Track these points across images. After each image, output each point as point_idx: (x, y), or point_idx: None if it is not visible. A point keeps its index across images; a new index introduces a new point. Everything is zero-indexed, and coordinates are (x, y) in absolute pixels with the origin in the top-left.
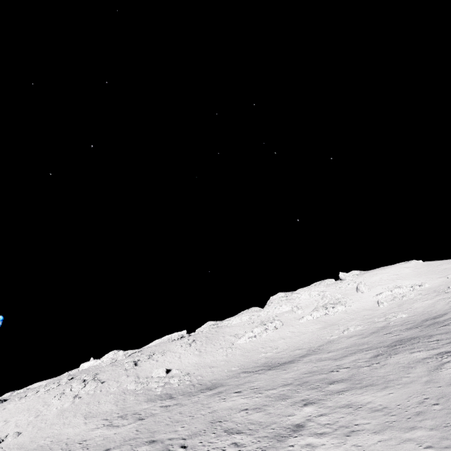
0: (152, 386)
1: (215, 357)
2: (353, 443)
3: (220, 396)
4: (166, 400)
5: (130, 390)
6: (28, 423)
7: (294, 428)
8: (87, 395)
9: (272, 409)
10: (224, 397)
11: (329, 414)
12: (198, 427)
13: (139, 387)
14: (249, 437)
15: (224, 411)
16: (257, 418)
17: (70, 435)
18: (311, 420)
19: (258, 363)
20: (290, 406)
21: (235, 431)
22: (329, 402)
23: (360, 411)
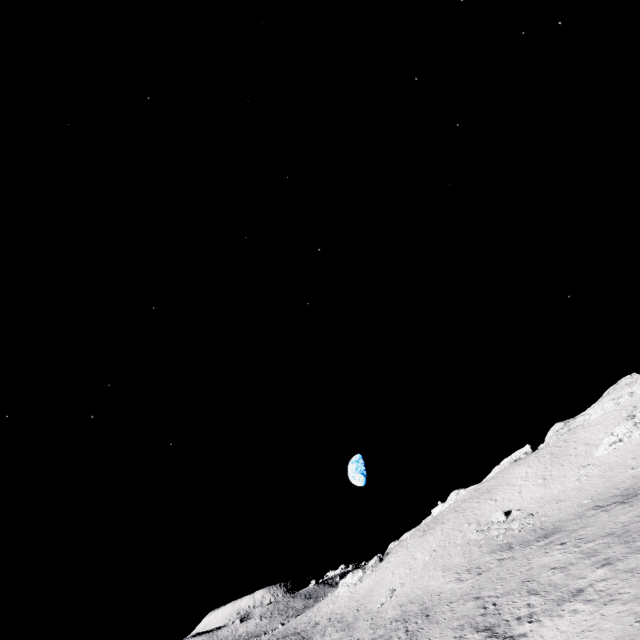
0: (493, 534)
1: (564, 485)
2: (602, 612)
3: (546, 548)
4: (505, 552)
5: (474, 541)
6: (406, 575)
7: (575, 593)
8: (439, 548)
9: (574, 569)
10: (547, 551)
11: (609, 579)
12: (511, 586)
13: (481, 537)
14: (540, 599)
15: (537, 569)
16: (556, 580)
17: (433, 587)
18: (591, 585)
19: (619, 490)
20: (590, 566)
21: (534, 592)
22: (622, 563)
23: (634, 577)
